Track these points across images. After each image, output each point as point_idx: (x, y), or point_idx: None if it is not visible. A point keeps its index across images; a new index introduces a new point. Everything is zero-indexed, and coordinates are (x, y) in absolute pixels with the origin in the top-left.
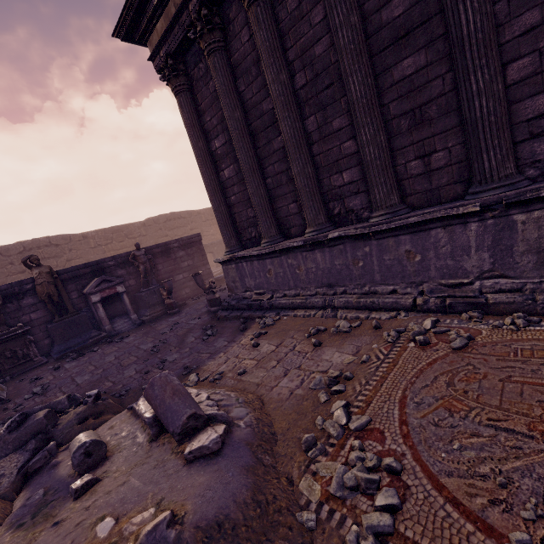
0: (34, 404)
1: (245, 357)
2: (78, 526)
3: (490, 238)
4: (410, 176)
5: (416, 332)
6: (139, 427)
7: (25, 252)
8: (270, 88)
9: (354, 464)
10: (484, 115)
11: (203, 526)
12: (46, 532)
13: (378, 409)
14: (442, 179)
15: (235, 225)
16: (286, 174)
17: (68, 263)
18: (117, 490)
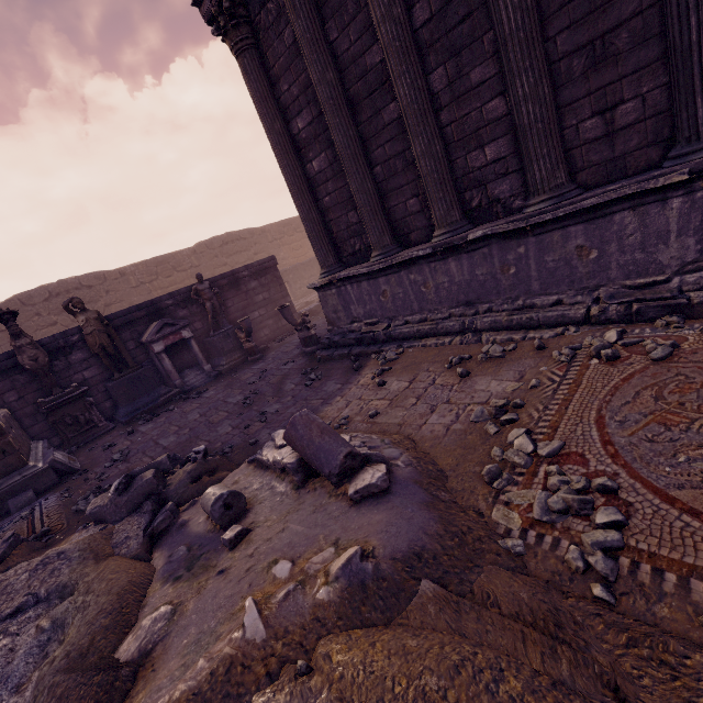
0: (119, 471)
1: (371, 398)
2: (249, 571)
3: (699, 217)
4: (583, 142)
5: (600, 346)
6: (274, 478)
7: (52, 298)
8: (379, 30)
9: (557, 488)
10: (702, 37)
11: (399, 558)
12: (213, 580)
13: (570, 433)
14: (630, 142)
15: (332, 237)
16: (402, 158)
17: (107, 310)
18: (279, 537)
